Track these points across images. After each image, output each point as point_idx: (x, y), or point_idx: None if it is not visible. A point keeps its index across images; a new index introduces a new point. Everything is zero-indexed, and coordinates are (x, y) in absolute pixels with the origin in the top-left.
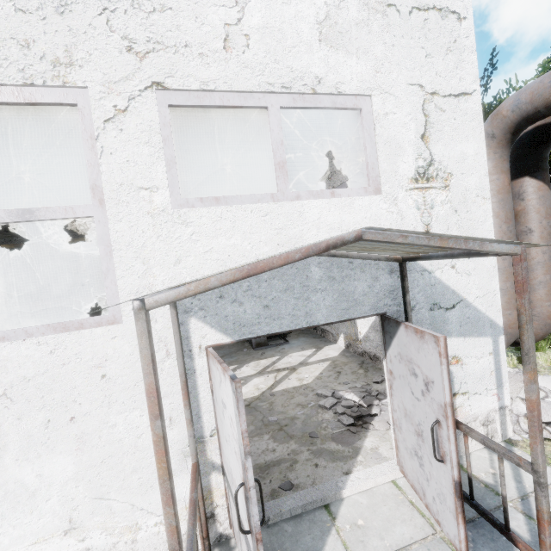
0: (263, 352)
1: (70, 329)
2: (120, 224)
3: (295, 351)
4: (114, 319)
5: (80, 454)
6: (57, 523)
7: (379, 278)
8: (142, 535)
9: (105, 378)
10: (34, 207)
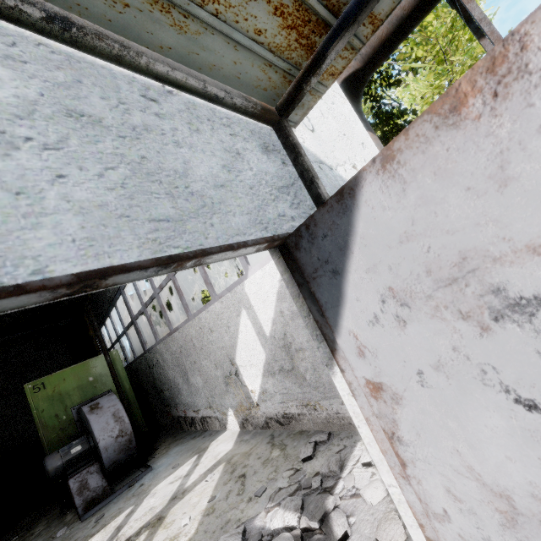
0: (100, 515)
1: None
2: None
3: (163, 478)
4: None
5: None
6: None
7: (244, 155)
8: None
9: None
10: None
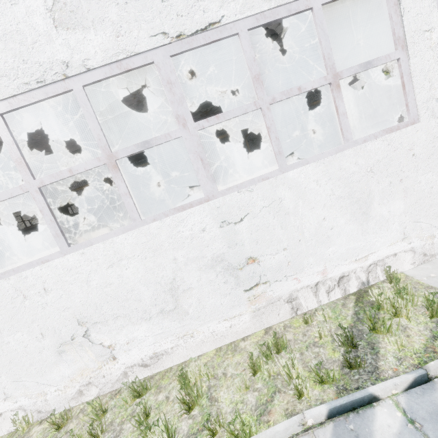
0: None
1: (393, 131)
2: (415, 59)
3: None
4: (414, 121)
5: (405, 199)
6: (398, 235)
7: None
8: (436, 240)
9: (414, 156)
10: (370, 60)
